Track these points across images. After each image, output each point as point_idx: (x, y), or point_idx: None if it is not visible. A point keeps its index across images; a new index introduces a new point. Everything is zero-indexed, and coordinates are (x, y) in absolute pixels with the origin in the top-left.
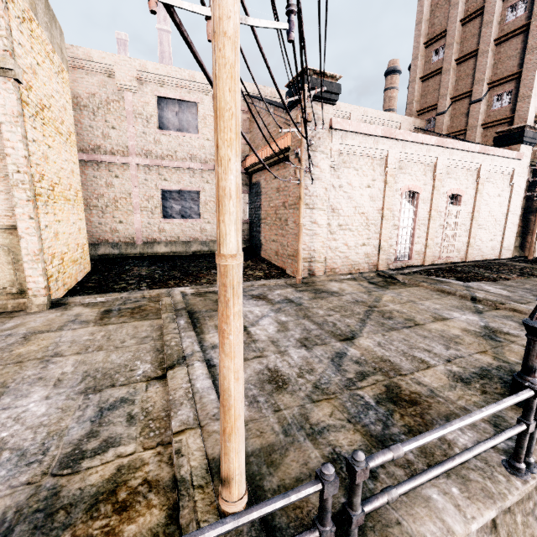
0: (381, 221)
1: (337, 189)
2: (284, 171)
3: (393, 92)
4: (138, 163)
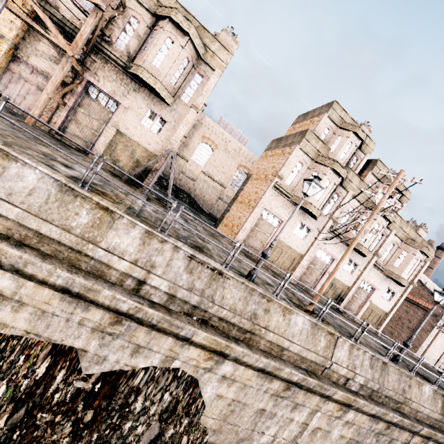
0: None
1: (440, 333)
2: (416, 309)
3: None
4: None
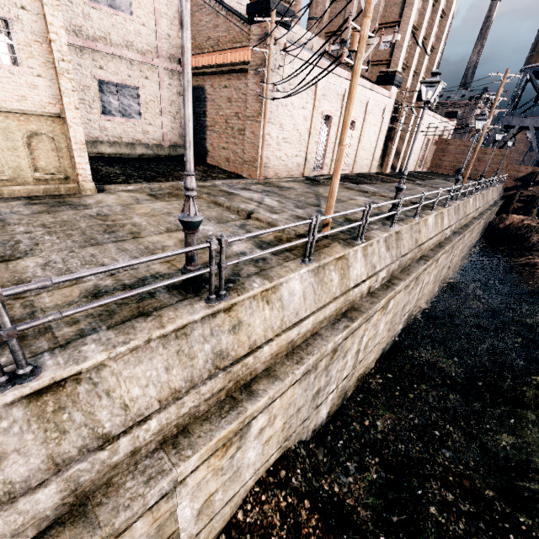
0: (308, 137)
1: (284, 107)
2: (237, 82)
3: None
4: (67, 41)
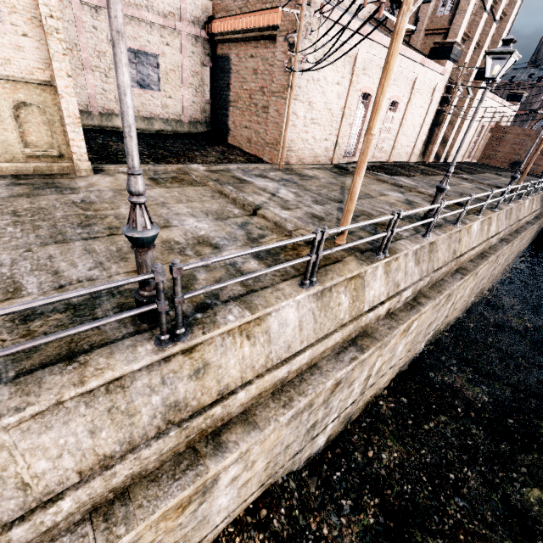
0: (341, 119)
1: (315, 82)
2: (265, 51)
3: None
4: None
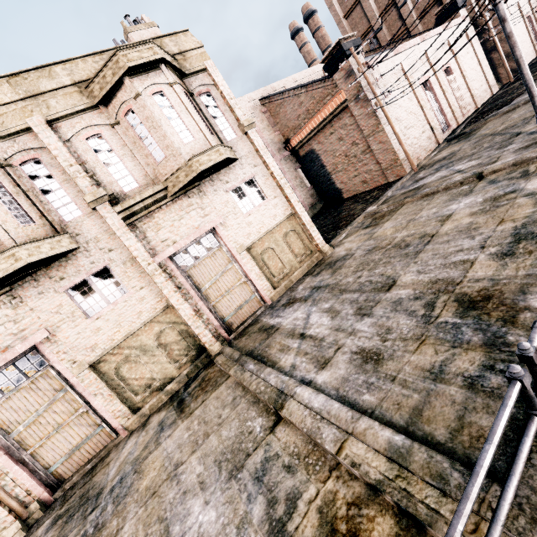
0: (422, 111)
1: (391, 105)
2: (341, 122)
3: (308, 46)
4: None
